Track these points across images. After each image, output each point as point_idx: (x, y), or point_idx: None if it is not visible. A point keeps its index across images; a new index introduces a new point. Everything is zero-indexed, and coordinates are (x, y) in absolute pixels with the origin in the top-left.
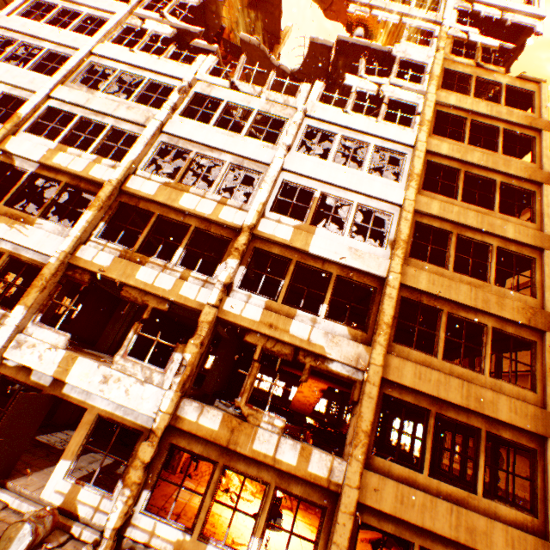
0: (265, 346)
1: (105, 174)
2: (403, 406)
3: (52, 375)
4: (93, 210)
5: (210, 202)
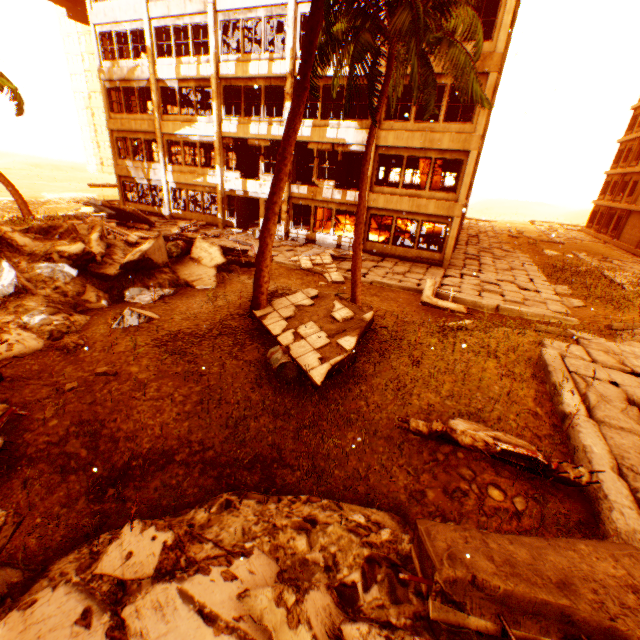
0: (318, 149)
1: (207, 72)
2: (390, 159)
3: (242, 190)
4: (215, 101)
5: (264, 64)
